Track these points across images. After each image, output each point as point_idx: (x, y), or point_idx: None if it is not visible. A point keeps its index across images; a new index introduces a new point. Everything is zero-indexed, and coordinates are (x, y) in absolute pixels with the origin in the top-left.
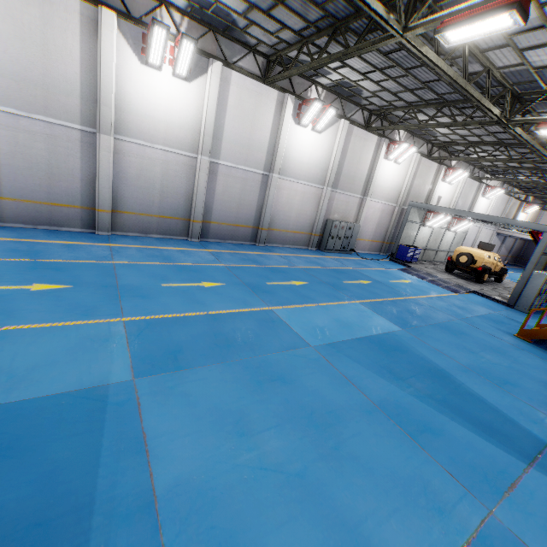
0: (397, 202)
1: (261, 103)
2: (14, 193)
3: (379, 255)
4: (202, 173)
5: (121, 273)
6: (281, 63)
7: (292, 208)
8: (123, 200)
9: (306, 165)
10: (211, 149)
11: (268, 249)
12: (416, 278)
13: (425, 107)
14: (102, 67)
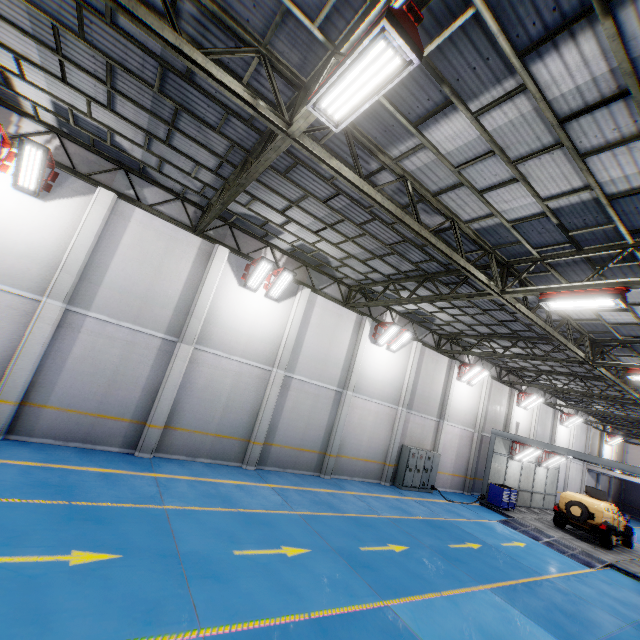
0: (475, 427)
1: (340, 323)
2: (61, 401)
3: (465, 496)
4: (274, 387)
5: (179, 527)
6: (361, 292)
7: (364, 430)
8: (181, 413)
9: (380, 383)
10: (288, 362)
11: (337, 483)
12: (528, 537)
13: (498, 338)
14: (205, 287)
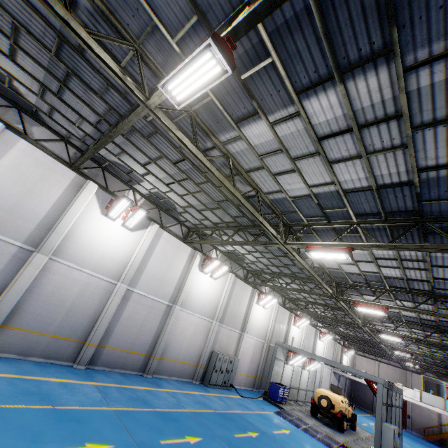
0: (265, 339)
1: (178, 253)
2: None
3: (254, 392)
4: (116, 298)
5: None
6: (197, 233)
7: (185, 337)
8: (22, 314)
9: (202, 301)
10: (131, 279)
11: (156, 381)
12: (292, 424)
13: (284, 276)
14: (70, 210)
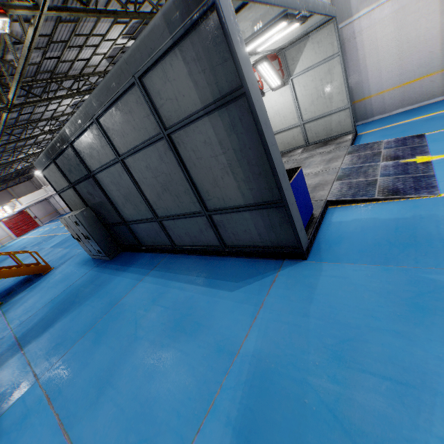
0: None
1: None
2: None
3: None
4: None
5: None
6: None
7: None
8: None
9: None
10: None
11: None
12: None
13: (69, 79)
14: None
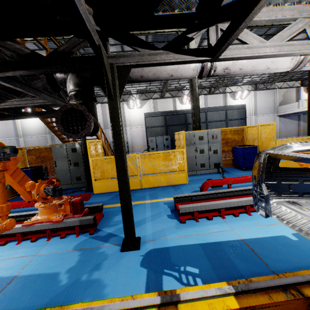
0: None
1: None
2: None
3: None
4: (48, 140)
5: None
6: None
7: None
8: None
9: None
10: (49, 132)
11: None
12: None
13: None
14: (17, 123)
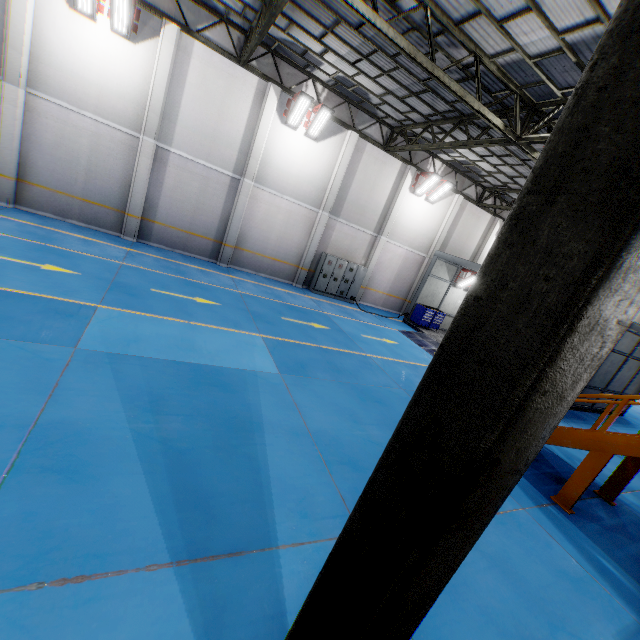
0: (428, 252)
1: (233, 88)
2: None
3: (395, 315)
4: (143, 158)
5: None
6: (265, 44)
7: (273, 228)
8: (35, 170)
9: (295, 178)
10: (159, 130)
11: (229, 270)
12: (413, 343)
13: (442, 122)
14: (15, 3)
